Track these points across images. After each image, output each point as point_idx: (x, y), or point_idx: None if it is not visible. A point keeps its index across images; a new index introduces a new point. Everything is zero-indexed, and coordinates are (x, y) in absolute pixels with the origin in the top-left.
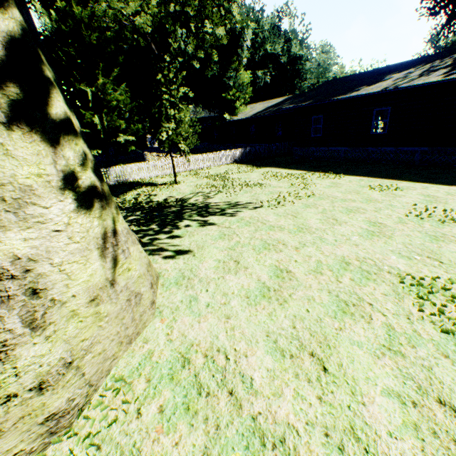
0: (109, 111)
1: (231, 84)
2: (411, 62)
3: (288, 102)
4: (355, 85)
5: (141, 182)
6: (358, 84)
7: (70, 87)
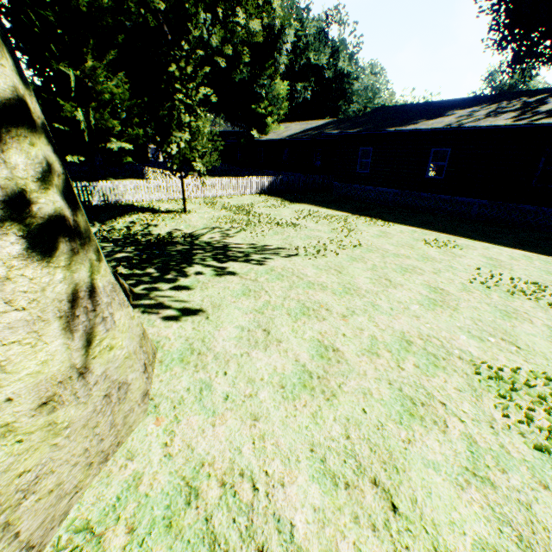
0: (99, 106)
1: (263, 94)
2: (475, 99)
3: (332, 126)
4: (413, 117)
5: (137, 206)
6: (416, 116)
7: (44, 66)
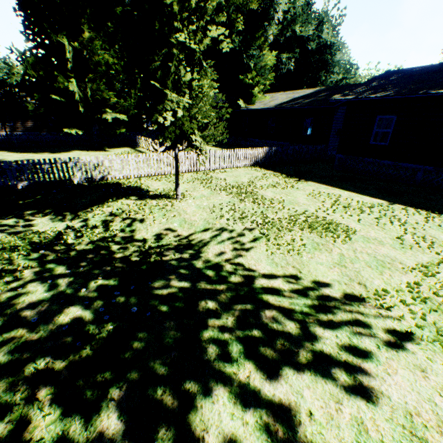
0: (95, 77)
1: (251, 64)
2: None
3: (324, 94)
4: None
5: (123, 185)
6: None
7: (45, 38)
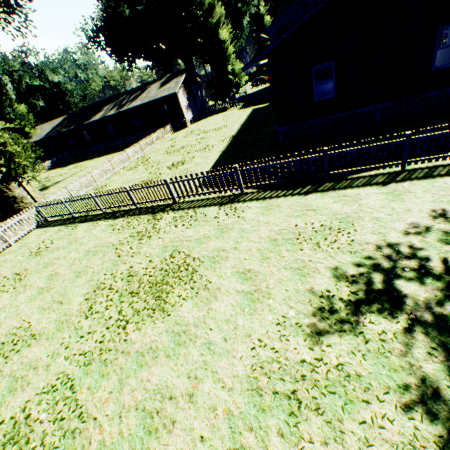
0: None
1: (13, 117)
2: (112, 98)
3: (67, 122)
4: (93, 114)
5: None
6: (94, 113)
7: None
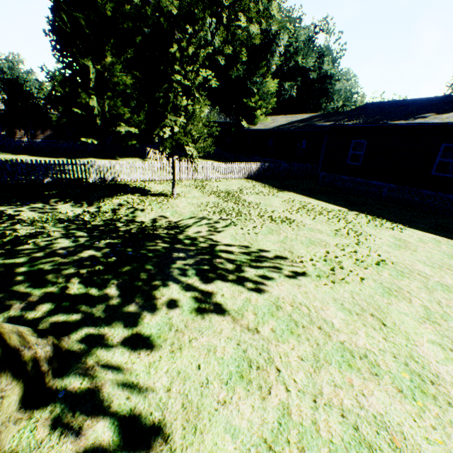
0: (113, 95)
1: (255, 90)
2: None
3: (317, 119)
4: (417, 111)
5: (130, 186)
6: (420, 110)
7: (72, 61)
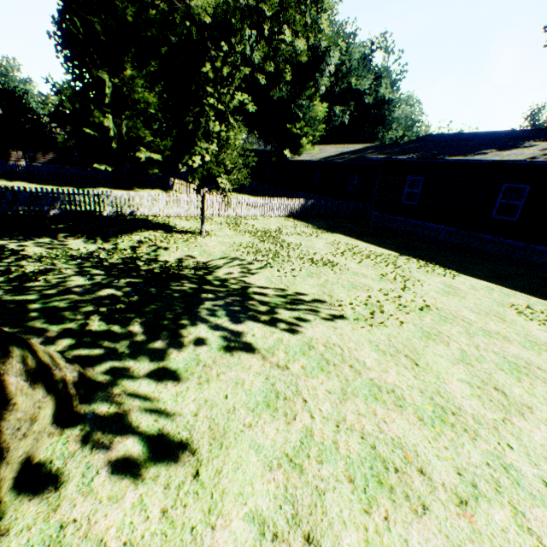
0: (133, 114)
1: (300, 114)
2: None
3: (371, 151)
4: (478, 146)
5: (151, 221)
6: (482, 145)
7: (84, 72)
